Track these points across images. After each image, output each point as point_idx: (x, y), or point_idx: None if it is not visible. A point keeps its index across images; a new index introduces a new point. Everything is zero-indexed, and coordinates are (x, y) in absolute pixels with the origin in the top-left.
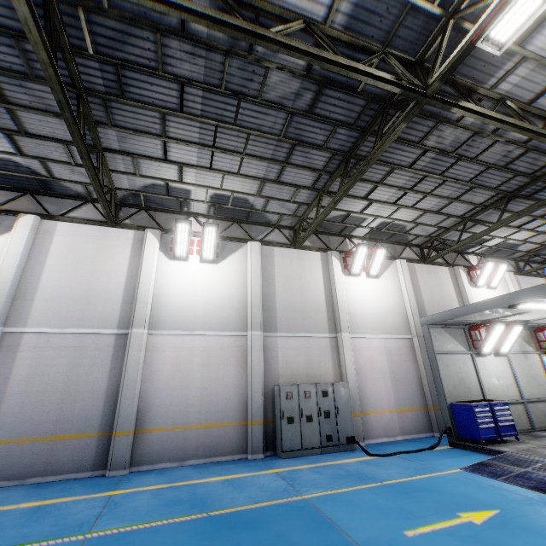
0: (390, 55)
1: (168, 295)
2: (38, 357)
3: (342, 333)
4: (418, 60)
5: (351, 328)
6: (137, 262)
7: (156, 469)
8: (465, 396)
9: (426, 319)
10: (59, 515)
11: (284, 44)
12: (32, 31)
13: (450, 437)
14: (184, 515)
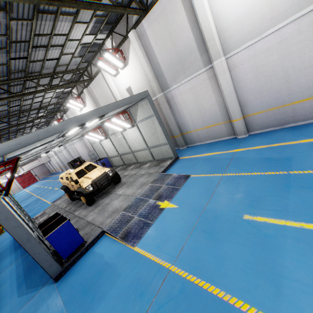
0: None
1: None
2: (71, 152)
3: None
4: None
5: None
6: None
7: None
8: (103, 156)
9: None
10: None
11: None
12: None
13: None
14: None
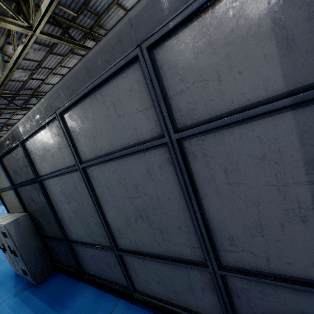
0: None
1: None
2: None
3: None
4: None
5: None
6: None
7: None
8: None
9: None
10: None
11: None
12: None
13: None
14: None
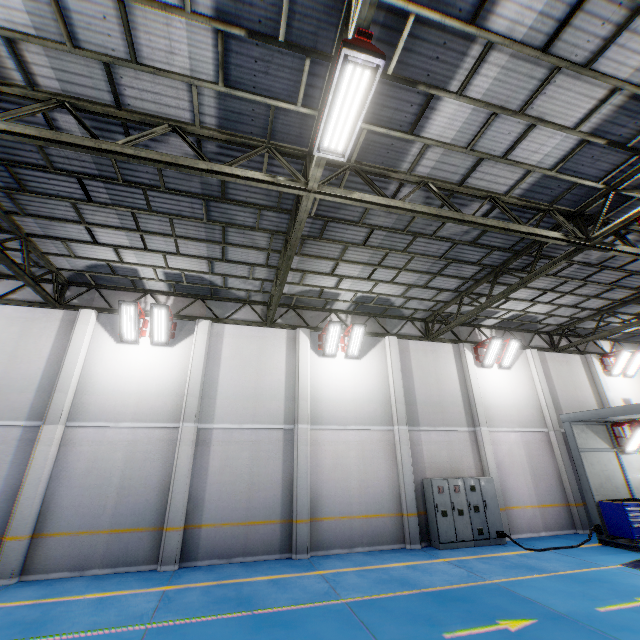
0: (555, 211)
1: (322, 391)
2: (226, 451)
3: (481, 428)
4: (578, 212)
5: (488, 422)
6: (293, 360)
7: (331, 555)
8: (611, 494)
9: (568, 416)
10: (299, 587)
11: (483, 224)
12: (302, 224)
13: (600, 535)
14: (404, 591)
